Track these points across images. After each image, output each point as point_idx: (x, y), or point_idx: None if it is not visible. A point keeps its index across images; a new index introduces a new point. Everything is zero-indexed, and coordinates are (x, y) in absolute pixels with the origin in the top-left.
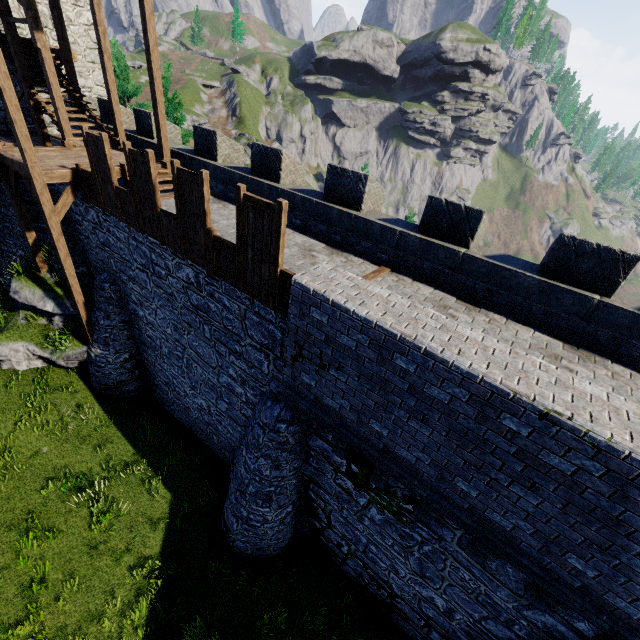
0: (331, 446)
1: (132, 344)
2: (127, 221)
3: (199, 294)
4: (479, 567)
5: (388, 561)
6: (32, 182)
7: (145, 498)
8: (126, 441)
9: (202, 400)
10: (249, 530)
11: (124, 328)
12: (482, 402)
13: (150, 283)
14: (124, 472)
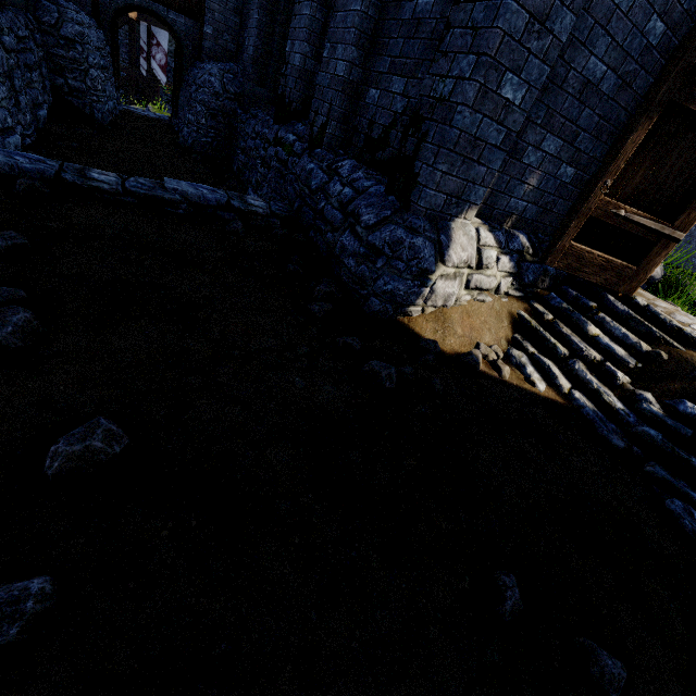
0: None
1: None
2: None
3: None
4: None
5: None
6: None
7: None
8: None
9: None
10: None
11: None
12: None
13: None
14: None
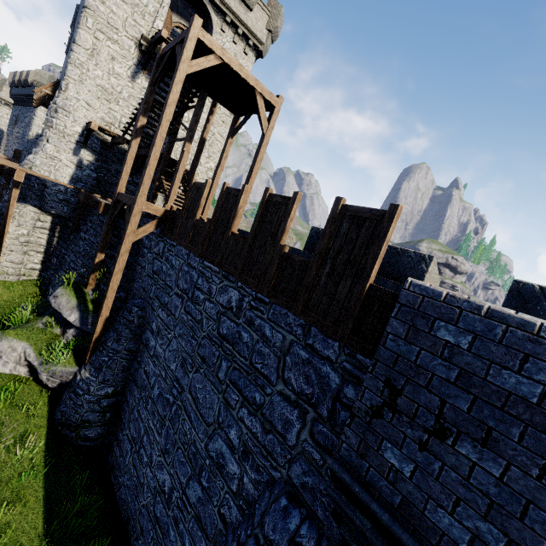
0: None
1: (123, 378)
2: (191, 248)
3: (234, 320)
4: None
5: None
6: (133, 206)
7: None
8: (42, 509)
9: (168, 475)
10: None
11: (126, 357)
12: None
13: (181, 309)
14: None
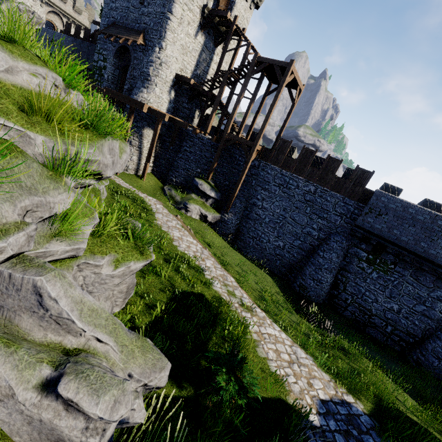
0: (361, 250)
1: (241, 217)
2: (283, 168)
3: (313, 196)
4: (416, 282)
5: (374, 297)
6: (254, 147)
7: (264, 275)
8: (242, 256)
9: (281, 242)
10: (319, 285)
11: (243, 209)
12: (433, 218)
13: (279, 191)
14: (250, 265)
